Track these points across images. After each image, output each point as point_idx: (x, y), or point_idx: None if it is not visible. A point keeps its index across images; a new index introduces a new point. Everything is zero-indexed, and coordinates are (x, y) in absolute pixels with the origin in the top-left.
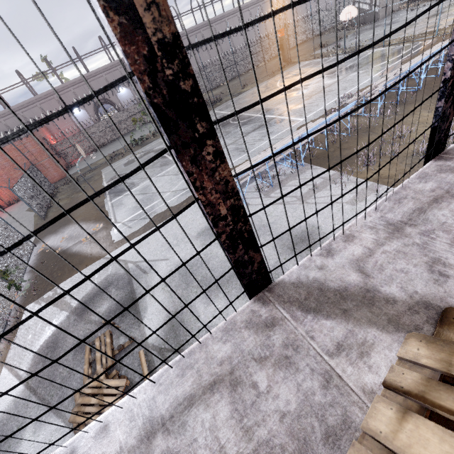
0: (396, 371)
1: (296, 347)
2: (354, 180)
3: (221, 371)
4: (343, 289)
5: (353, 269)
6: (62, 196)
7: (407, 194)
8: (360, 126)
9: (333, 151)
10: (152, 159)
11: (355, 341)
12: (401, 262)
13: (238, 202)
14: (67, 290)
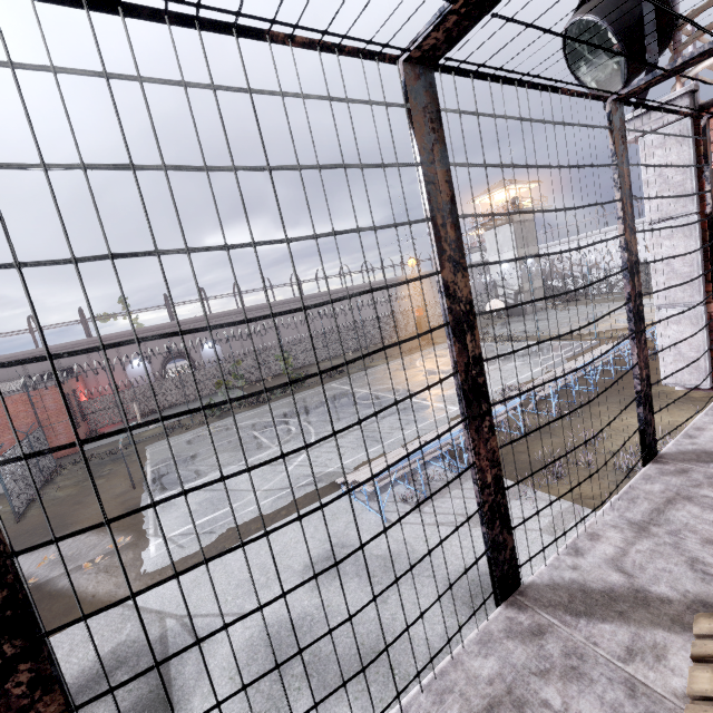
0: (698, 644)
1: (580, 655)
2: (544, 497)
3: (495, 691)
4: (609, 590)
5: (612, 568)
6: (66, 481)
7: (638, 493)
8: (535, 425)
9: (505, 453)
10: (456, 424)
11: (645, 644)
12: (660, 561)
13: (500, 472)
14: (386, 528)
